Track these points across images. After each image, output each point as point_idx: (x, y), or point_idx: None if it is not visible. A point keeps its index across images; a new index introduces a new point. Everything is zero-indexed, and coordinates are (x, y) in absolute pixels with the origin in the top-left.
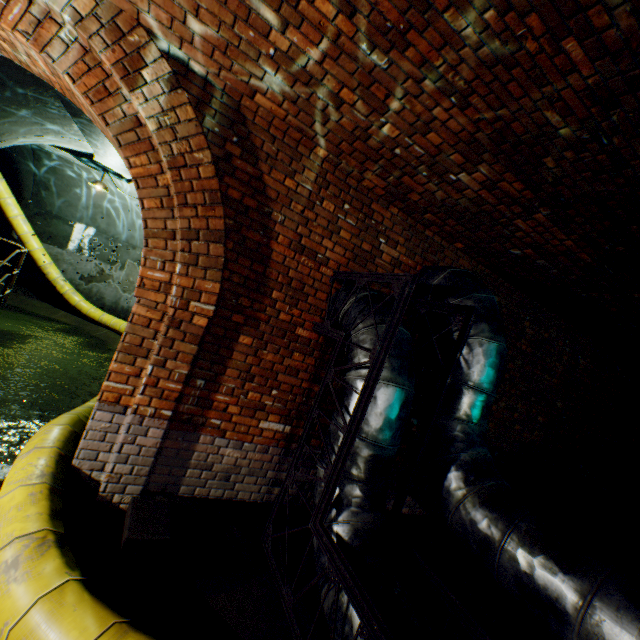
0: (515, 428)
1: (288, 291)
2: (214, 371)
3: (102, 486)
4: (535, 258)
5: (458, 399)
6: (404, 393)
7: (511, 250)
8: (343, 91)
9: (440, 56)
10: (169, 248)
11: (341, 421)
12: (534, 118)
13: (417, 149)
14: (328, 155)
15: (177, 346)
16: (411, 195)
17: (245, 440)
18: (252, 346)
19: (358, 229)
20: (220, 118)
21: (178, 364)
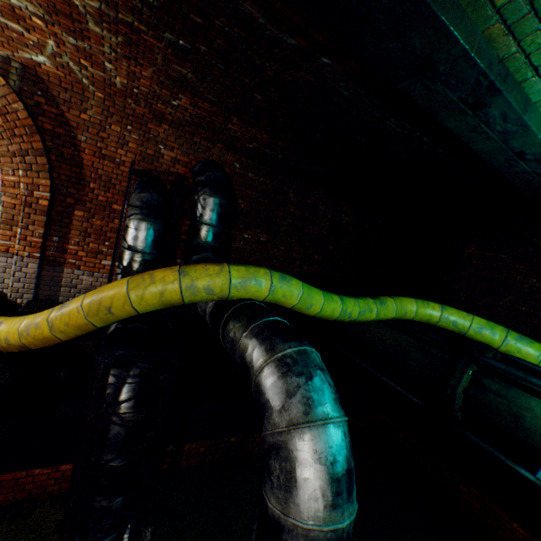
0: (297, 263)
1: (101, 183)
2: (63, 232)
3: (9, 294)
4: (263, 149)
5: (195, 230)
6: (151, 226)
7: (247, 145)
8: (82, 61)
9: (107, 42)
10: (15, 162)
11: (122, 244)
12: (173, 69)
13: (144, 89)
14: (105, 96)
15: (33, 217)
16: (167, 116)
17: (95, 271)
18: (85, 217)
19: (142, 141)
20: (26, 81)
21: (37, 228)
